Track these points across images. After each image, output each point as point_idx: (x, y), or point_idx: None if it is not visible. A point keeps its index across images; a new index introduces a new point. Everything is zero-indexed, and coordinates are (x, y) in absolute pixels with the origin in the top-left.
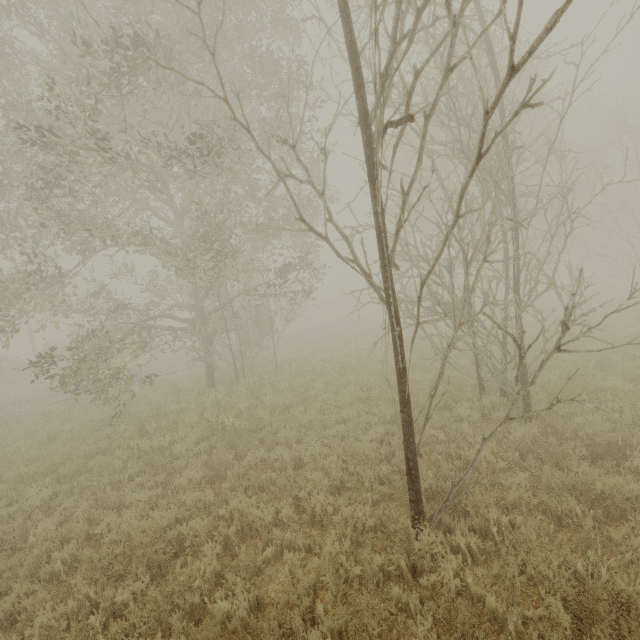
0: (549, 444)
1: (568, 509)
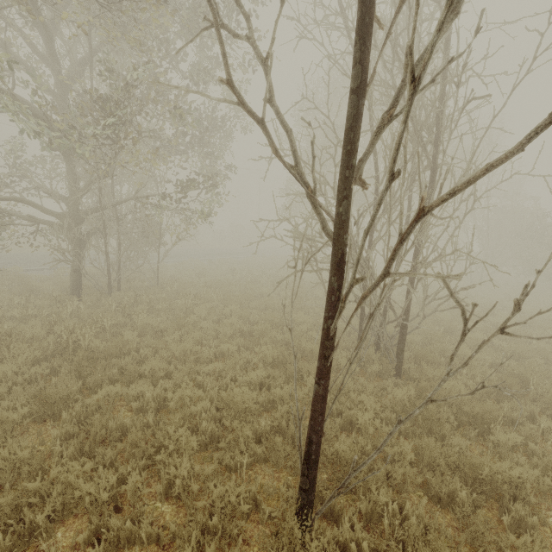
0: (427, 410)
1: (451, 490)
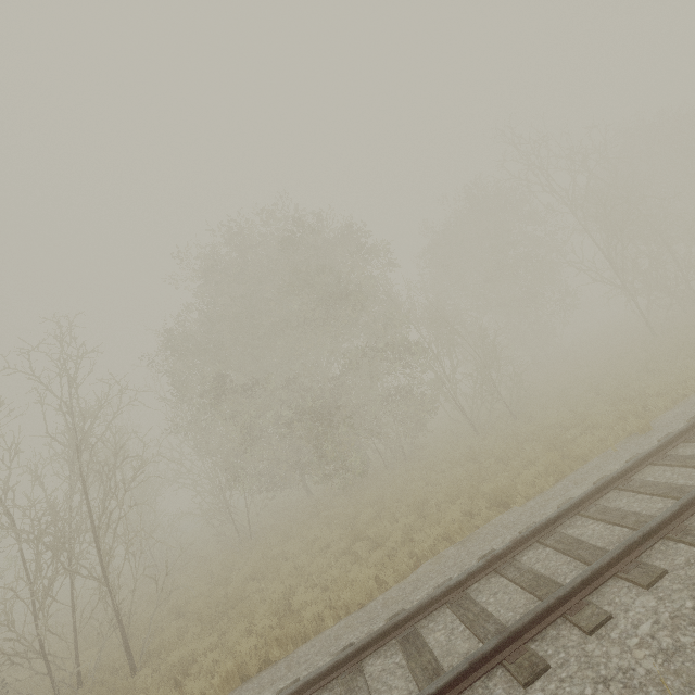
0: None
1: None
